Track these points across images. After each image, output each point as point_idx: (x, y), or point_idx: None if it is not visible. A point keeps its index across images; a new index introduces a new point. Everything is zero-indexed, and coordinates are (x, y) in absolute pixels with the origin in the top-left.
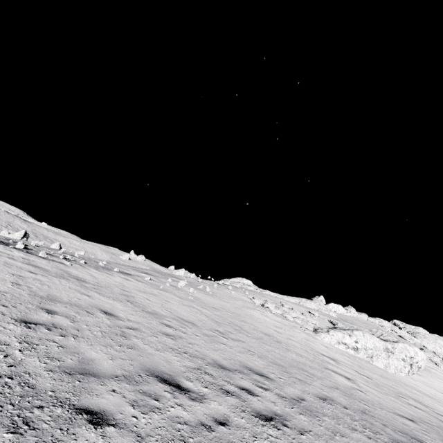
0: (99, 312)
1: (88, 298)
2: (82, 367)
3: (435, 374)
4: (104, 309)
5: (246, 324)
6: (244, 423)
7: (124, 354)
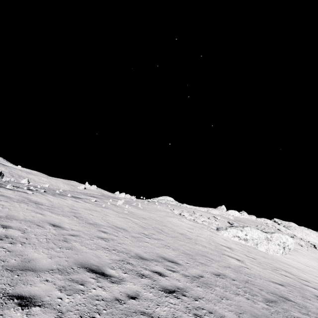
0: (48, 225)
1: (41, 216)
2: (23, 265)
3: (301, 253)
4: (53, 223)
5: (166, 227)
6: (151, 296)
7: (62, 254)
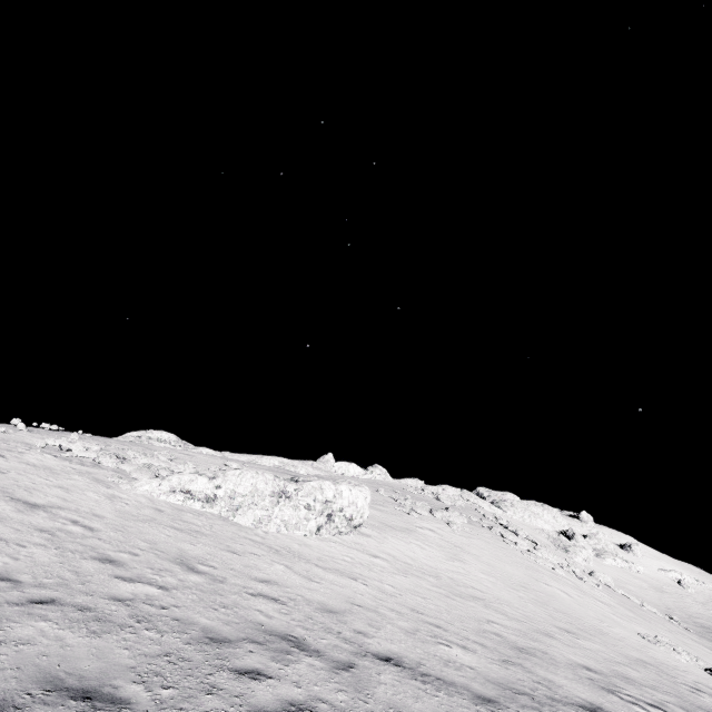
0: None
1: None
2: None
3: (419, 535)
4: None
5: None
6: None
7: None
